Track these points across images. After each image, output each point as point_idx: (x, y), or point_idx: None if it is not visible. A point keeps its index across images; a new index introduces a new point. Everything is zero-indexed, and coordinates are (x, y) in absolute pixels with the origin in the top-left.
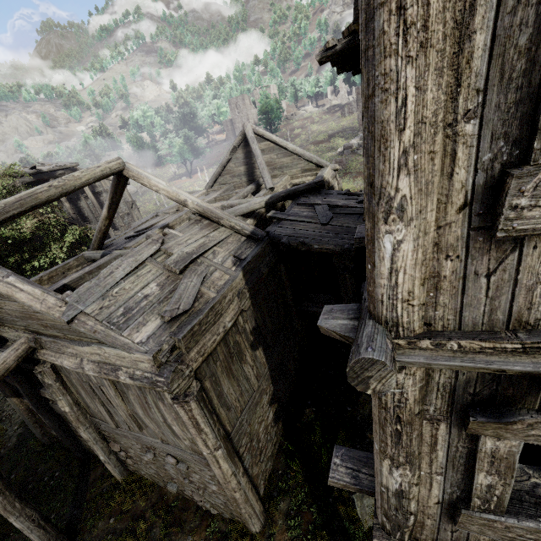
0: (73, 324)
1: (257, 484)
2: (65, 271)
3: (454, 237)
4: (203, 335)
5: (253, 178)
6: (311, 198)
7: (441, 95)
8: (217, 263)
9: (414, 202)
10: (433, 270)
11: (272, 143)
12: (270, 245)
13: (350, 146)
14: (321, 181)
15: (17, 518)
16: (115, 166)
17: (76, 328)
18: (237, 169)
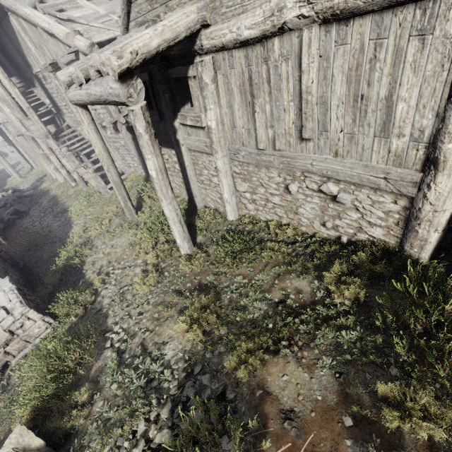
0: None
1: None
2: None
3: None
4: None
5: None
6: None
7: None
8: None
9: None
10: None
11: None
12: None
13: None
14: None
15: (3, 161)
16: None
17: None
18: None
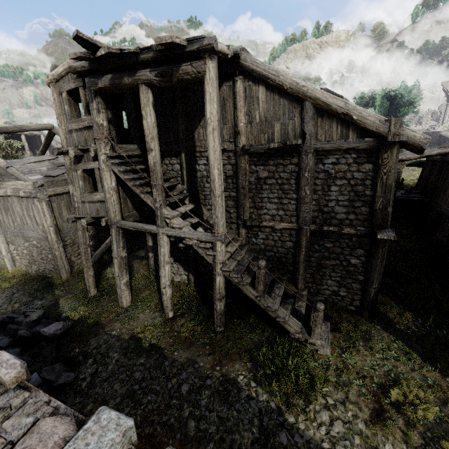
0: (8, 169)
1: (72, 265)
2: None
3: (67, 131)
4: (58, 186)
5: None
6: None
7: (60, 111)
8: None
9: (60, 124)
10: (66, 136)
11: None
12: None
13: None
14: None
15: None
16: (49, 126)
17: (8, 171)
18: None
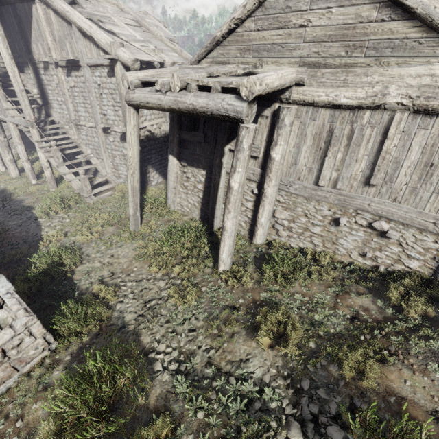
0: None
1: (1, 154)
2: None
3: None
4: None
5: None
6: None
7: None
8: None
9: None
10: None
11: None
12: None
13: None
14: None
15: None
16: None
17: None
18: None
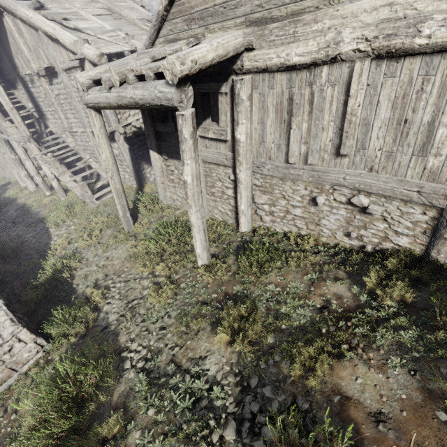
0: None
1: None
2: None
3: None
4: None
5: None
6: None
7: None
8: None
9: None
10: None
11: None
12: None
13: None
14: None
15: None
16: None
17: None
18: None
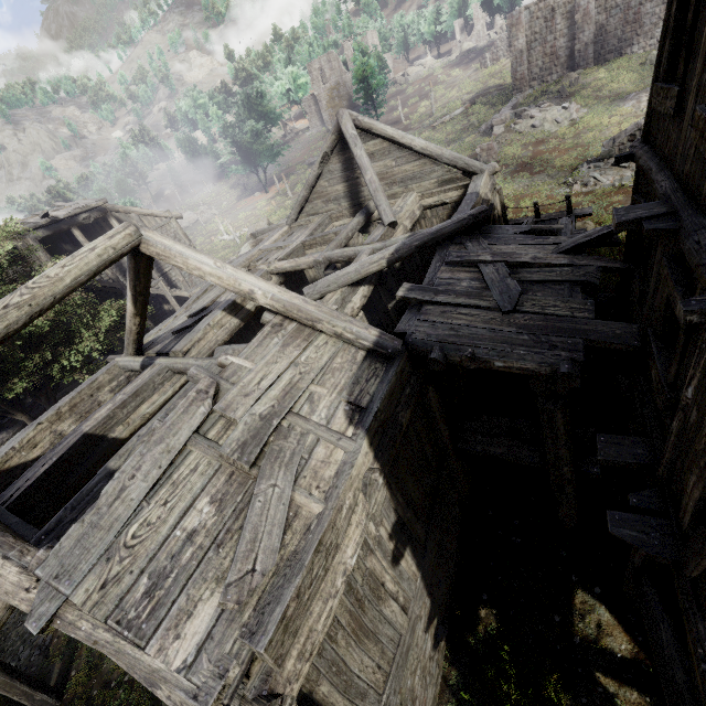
0: (55, 625)
1: None
2: (93, 393)
3: None
4: (306, 610)
5: (358, 202)
6: (469, 246)
7: None
8: (319, 424)
9: None
10: None
11: (387, 140)
12: (409, 362)
13: (502, 120)
14: (484, 211)
15: None
16: (122, 241)
17: (62, 630)
18: (333, 189)
